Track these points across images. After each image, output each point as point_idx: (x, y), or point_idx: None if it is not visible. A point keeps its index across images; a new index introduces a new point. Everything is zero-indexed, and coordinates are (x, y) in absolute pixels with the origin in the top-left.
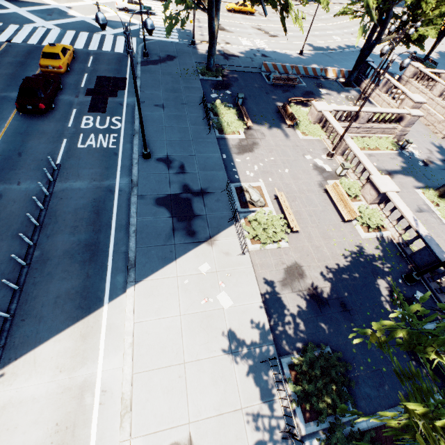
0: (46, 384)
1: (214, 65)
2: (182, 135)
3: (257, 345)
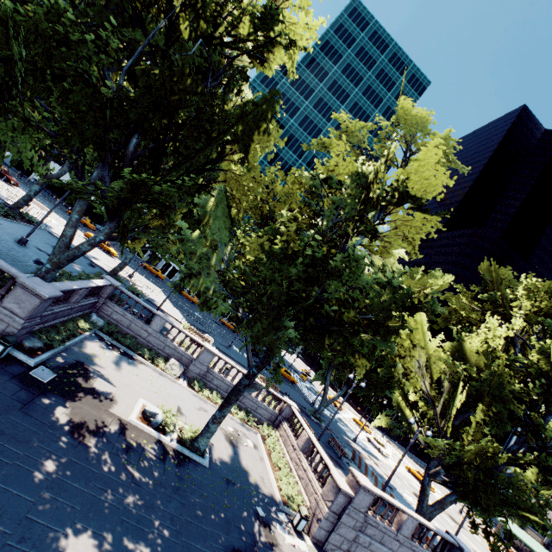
0: (162, 297)
1: (319, 412)
2: (245, 361)
3: (152, 301)
